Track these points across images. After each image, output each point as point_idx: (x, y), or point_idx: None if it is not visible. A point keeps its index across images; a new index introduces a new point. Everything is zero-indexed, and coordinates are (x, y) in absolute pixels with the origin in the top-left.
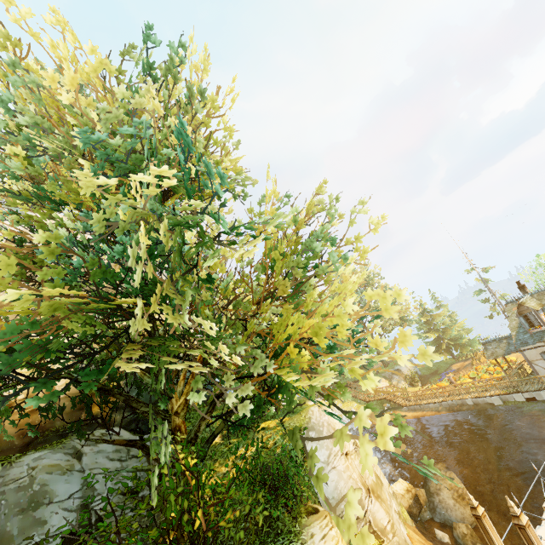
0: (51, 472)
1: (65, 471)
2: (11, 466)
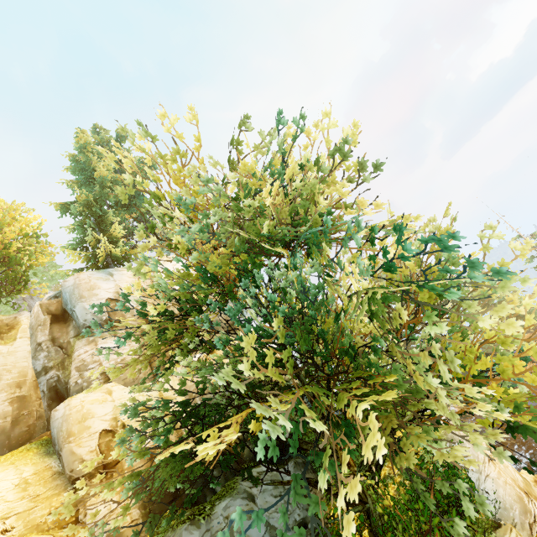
0: None
1: (249, 515)
2: (211, 518)
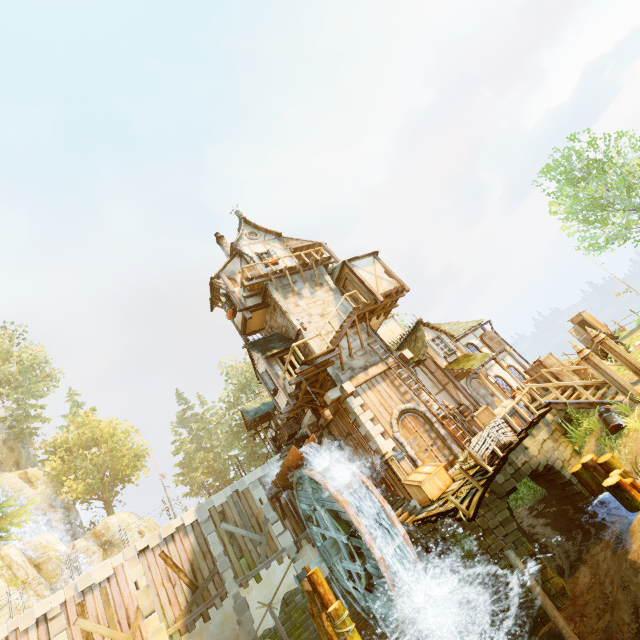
0: None
1: None
2: None
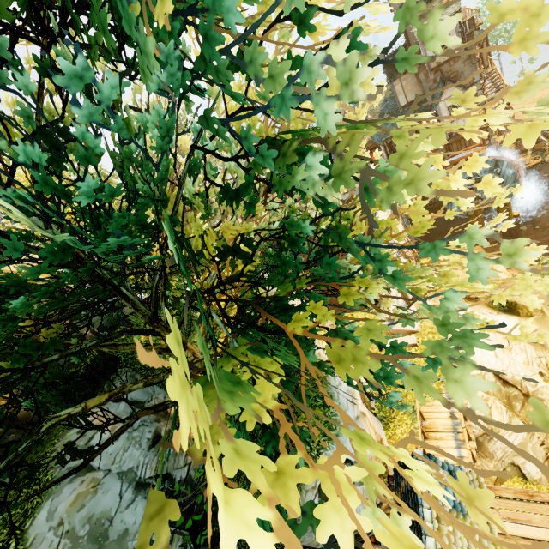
0: (81, 506)
1: (92, 490)
2: None
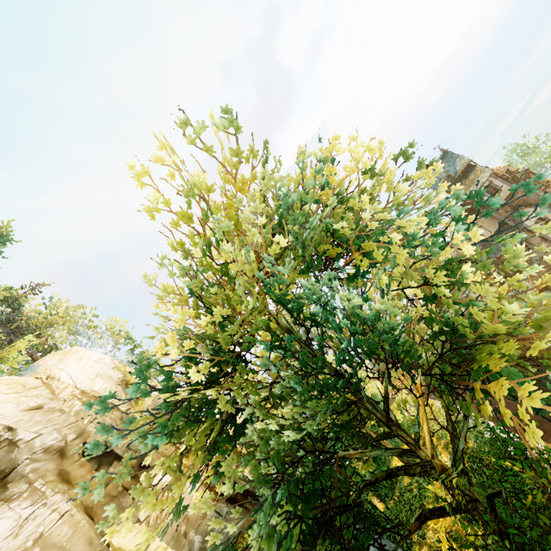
0: None
1: None
2: None
